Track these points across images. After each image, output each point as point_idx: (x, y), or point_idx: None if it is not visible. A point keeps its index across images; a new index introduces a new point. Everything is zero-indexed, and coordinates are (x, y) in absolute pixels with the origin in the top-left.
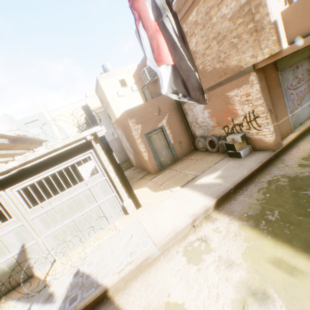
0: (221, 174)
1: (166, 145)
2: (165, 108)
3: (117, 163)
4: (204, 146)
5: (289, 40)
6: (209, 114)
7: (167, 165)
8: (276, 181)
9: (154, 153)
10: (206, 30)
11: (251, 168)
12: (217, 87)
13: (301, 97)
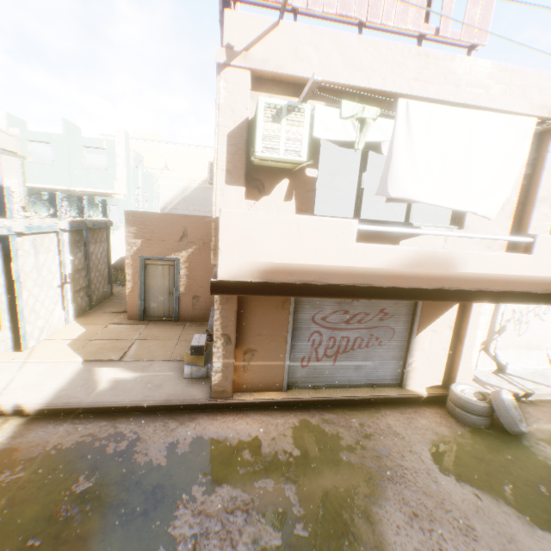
0: (128, 379)
1: (171, 289)
2: (197, 236)
3: (14, 279)
4: None
5: None
6: None
7: (157, 318)
8: (118, 440)
9: (143, 290)
10: None
11: (147, 400)
12: None
13: (343, 348)
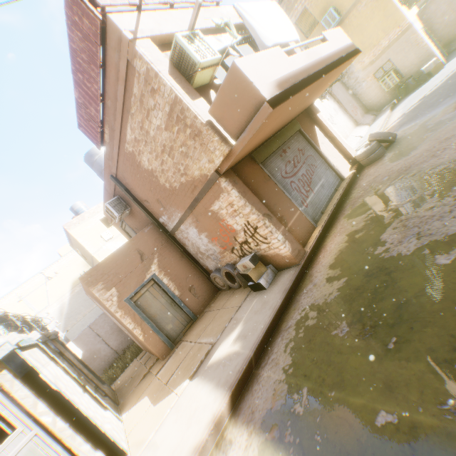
0: (242, 329)
1: (170, 301)
2: (150, 247)
3: (55, 391)
4: (224, 282)
5: (234, 136)
6: (208, 238)
7: (182, 333)
8: (305, 319)
9: (152, 323)
10: (150, 145)
11: (275, 305)
12: (196, 204)
13: (308, 181)
